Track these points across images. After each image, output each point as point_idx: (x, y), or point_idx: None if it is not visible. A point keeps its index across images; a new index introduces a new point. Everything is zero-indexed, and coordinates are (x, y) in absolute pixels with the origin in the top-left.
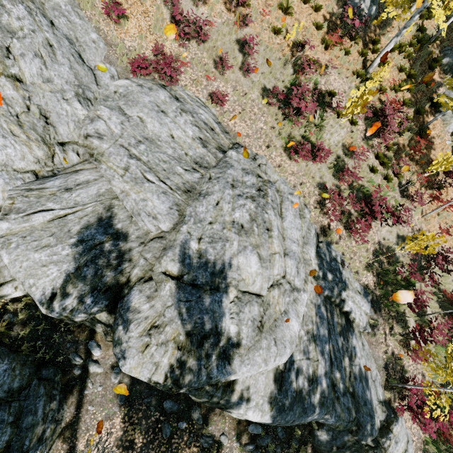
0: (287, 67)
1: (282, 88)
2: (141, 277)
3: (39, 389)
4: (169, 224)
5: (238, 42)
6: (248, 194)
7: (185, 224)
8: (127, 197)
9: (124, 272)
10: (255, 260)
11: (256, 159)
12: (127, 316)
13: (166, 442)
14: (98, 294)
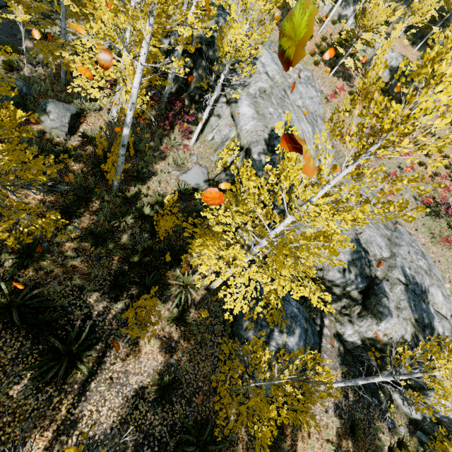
0: (429, 185)
1: (423, 197)
2: (384, 277)
3: (314, 324)
4: (387, 254)
5: (397, 164)
6: (419, 254)
7: (397, 257)
8: (364, 231)
9: (372, 271)
10: (440, 294)
11: (411, 235)
12: (386, 294)
13: (366, 407)
14: (362, 277)
